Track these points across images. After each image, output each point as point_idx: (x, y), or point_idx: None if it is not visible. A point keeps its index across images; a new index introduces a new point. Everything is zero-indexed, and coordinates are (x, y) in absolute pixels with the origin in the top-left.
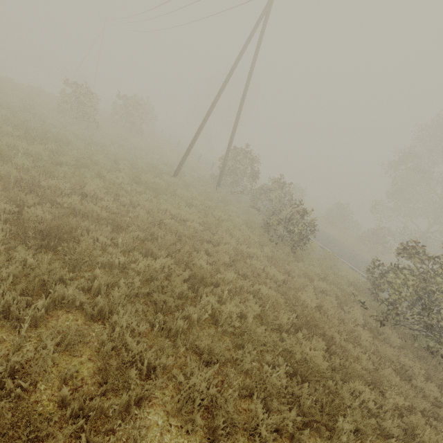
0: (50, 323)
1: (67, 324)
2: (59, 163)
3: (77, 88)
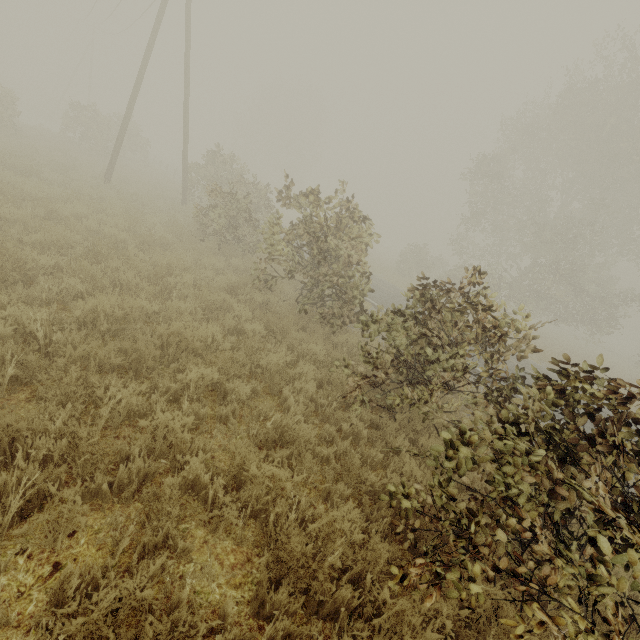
0: None
1: None
2: None
3: None
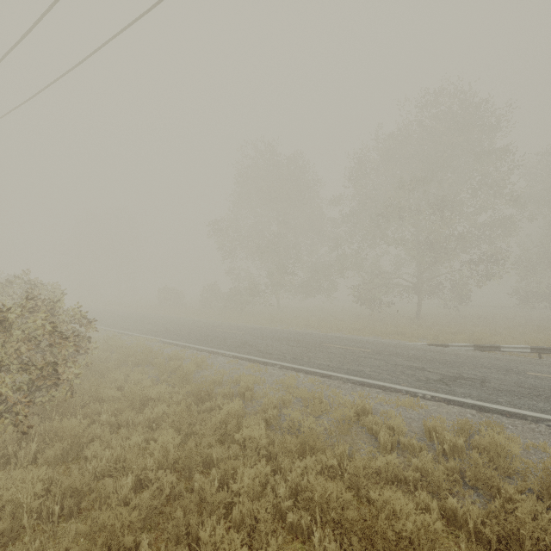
0: None
1: None
2: None
3: None
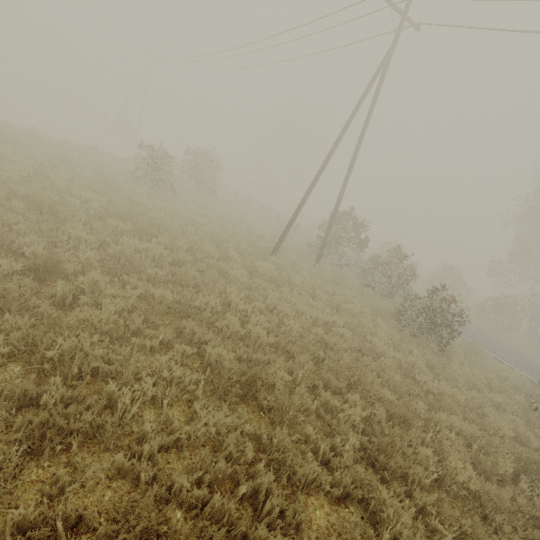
0: (304, 517)
1: (342, 526)
2: (176, 261)
3: (152, 151)
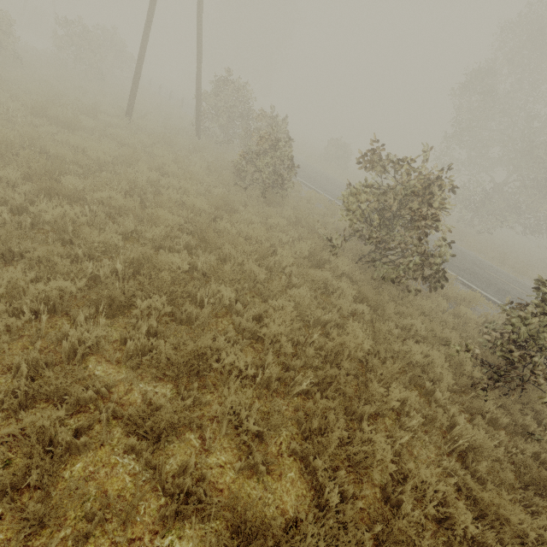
0: None
1: None
2: None
3: None
